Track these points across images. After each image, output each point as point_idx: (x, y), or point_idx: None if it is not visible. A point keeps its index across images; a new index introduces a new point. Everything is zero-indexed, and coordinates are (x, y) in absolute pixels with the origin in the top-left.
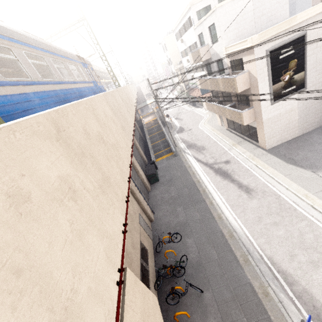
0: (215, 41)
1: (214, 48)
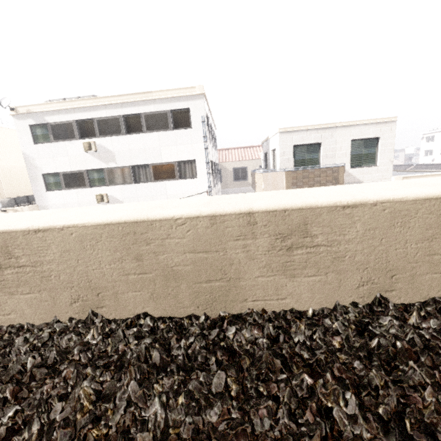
0: (359, 165)
1: (356, 173)
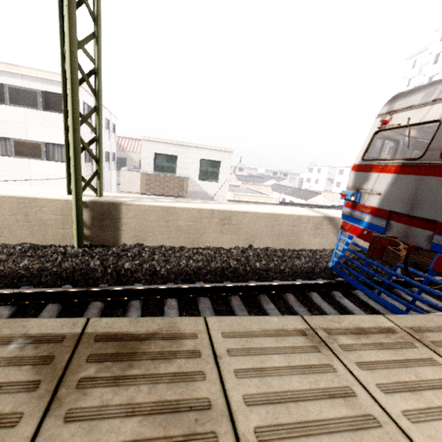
0: (206, 179)
1: (202, 185)
